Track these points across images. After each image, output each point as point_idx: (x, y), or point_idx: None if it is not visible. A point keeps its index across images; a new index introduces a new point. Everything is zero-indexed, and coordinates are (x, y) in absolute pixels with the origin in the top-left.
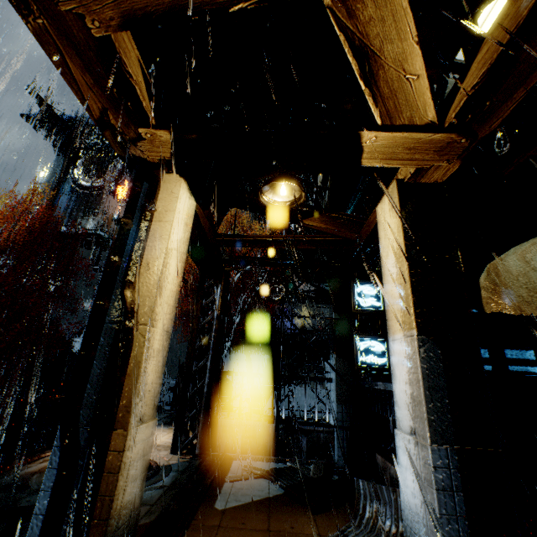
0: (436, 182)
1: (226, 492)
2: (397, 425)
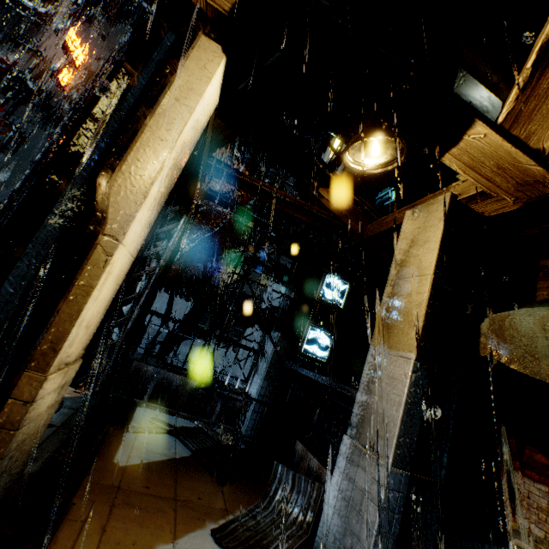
0: (482, 214)
1: (128, 444)
2: (348, 432)
